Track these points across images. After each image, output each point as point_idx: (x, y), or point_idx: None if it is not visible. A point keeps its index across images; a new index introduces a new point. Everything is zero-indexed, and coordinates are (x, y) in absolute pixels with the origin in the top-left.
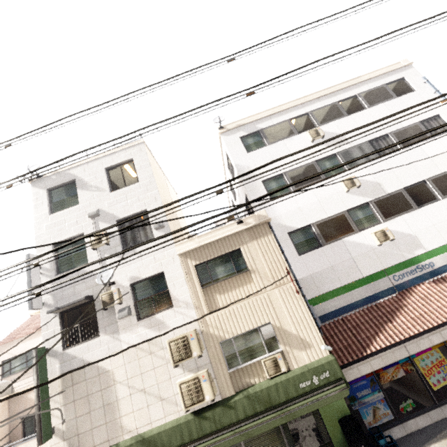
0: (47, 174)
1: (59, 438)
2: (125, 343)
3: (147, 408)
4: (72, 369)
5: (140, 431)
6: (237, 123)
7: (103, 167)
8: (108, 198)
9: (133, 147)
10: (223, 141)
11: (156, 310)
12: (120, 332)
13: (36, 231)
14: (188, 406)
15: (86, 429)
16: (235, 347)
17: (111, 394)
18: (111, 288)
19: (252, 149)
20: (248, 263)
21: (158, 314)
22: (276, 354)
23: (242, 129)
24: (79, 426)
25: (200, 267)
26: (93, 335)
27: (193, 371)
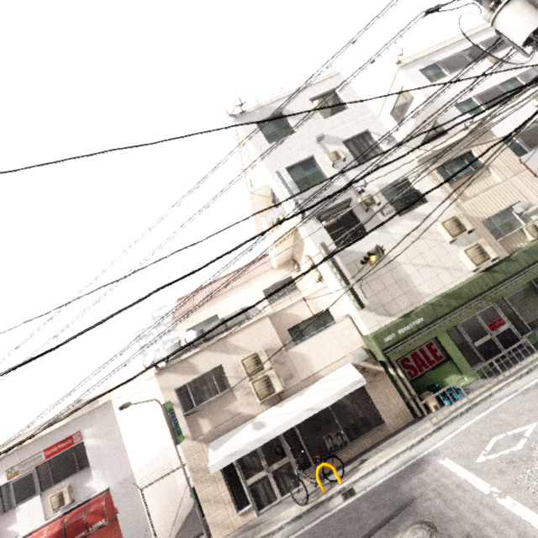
0: (249, 109)
1: (365, 311)
2: (395, 234)
3: (436, 277)
4: (353, 260)
5: (437, 293)
6: (412, 58)
7: (307, 98)
8: (325, 124)
9: (330, 79)
10: (403, 75)
11: (410, 209)
12: (386, 227)
13: (262, 159)
14: (477, 265)
15: (388, 301)
16: (494, 224)
17: (399, 273)
18: (362, 195)
19: (434, 80)
20: (483, 161)
21: (416, 209)
22: (534, 222)
23: (419, 63)
24: (380, 300)
25: (438, 170)
26: (358, 236)
27: (466, 245)
